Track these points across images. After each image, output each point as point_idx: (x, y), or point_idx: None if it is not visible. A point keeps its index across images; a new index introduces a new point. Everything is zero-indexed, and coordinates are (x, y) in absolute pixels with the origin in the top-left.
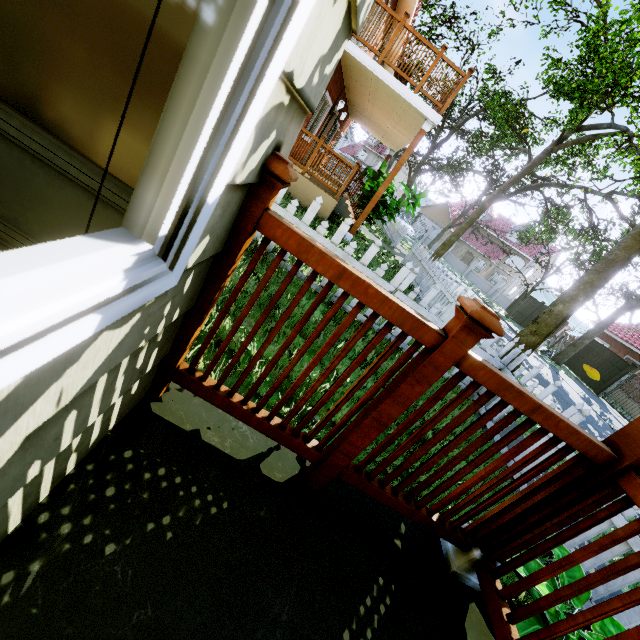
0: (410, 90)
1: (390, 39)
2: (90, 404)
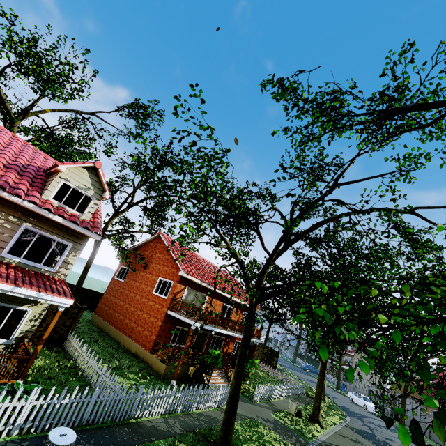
0: (185, 317)
1: (179, 306)
2: (0, 353)
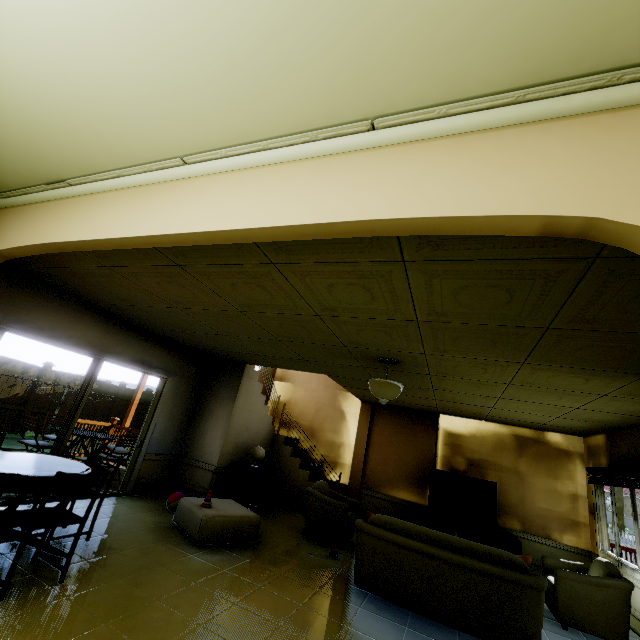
0: None
1: None
2: None
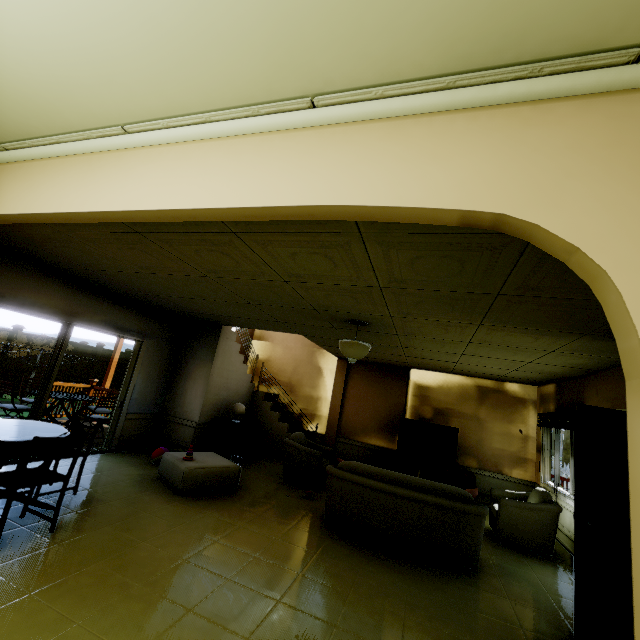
0: None
1: None
2: None
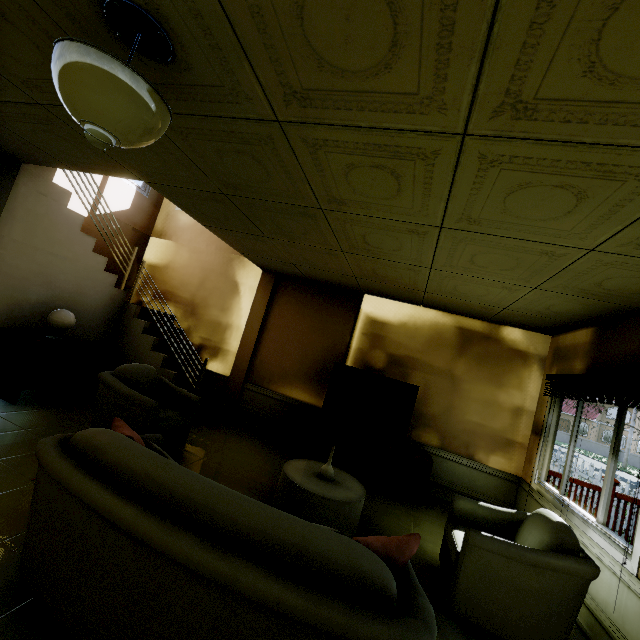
0: None
1: None
2: None
